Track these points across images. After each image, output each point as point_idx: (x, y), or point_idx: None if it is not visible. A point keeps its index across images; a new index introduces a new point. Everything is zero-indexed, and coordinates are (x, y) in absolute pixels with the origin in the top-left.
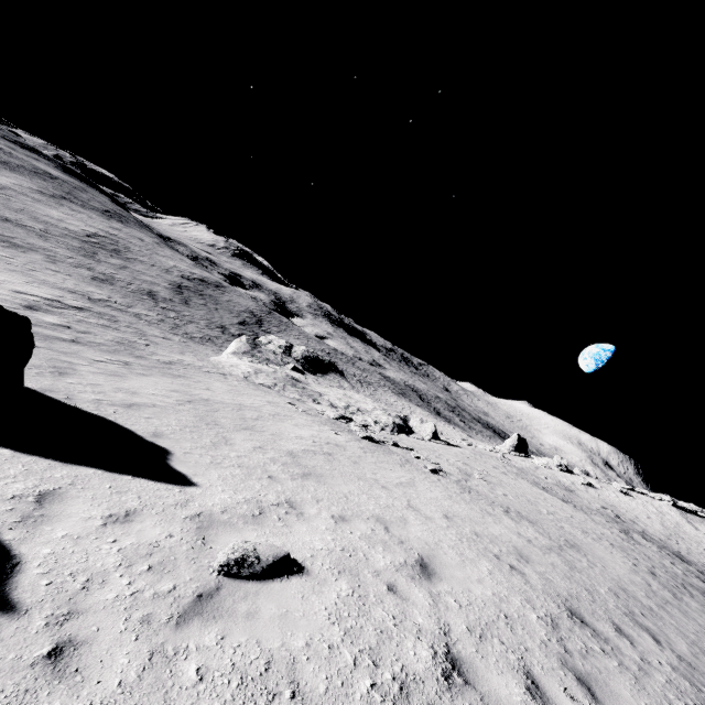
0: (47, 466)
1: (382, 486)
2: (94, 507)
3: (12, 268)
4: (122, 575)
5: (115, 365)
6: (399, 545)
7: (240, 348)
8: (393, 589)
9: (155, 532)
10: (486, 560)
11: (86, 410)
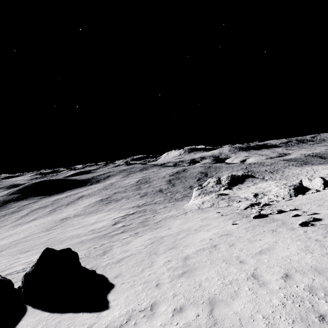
0: (54, 318)
1: (240, 261)
2: None
3: (116, 209)
4: None
5: (130, 237)
6: None
7: (196, 193)
8: None
9: None
10: (301, 326)
11: (98, 273)
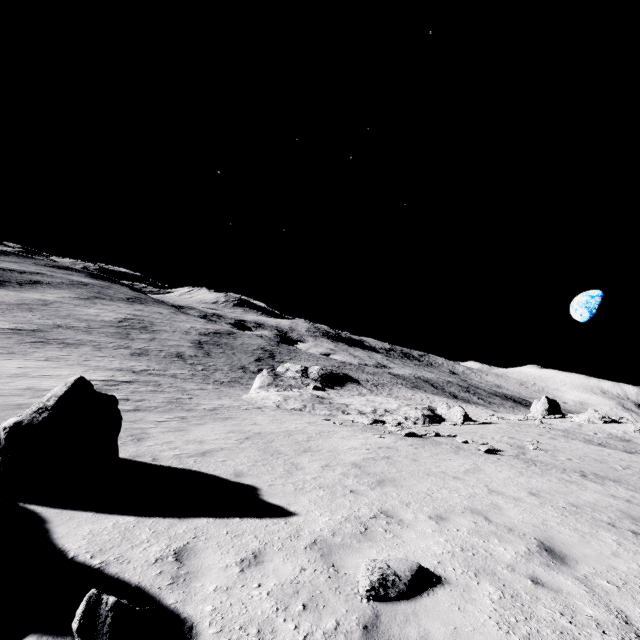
0: (168, 524)
1: (453, 477)
2: (224, 555)
3: (71, 363)
4: (285, 619)
5: (174, 421)
6: (510, 533)
7: (264, 382)
8: (539, 582)
9: (288, 568)
10: (603, 530)
11: (172, 466)
